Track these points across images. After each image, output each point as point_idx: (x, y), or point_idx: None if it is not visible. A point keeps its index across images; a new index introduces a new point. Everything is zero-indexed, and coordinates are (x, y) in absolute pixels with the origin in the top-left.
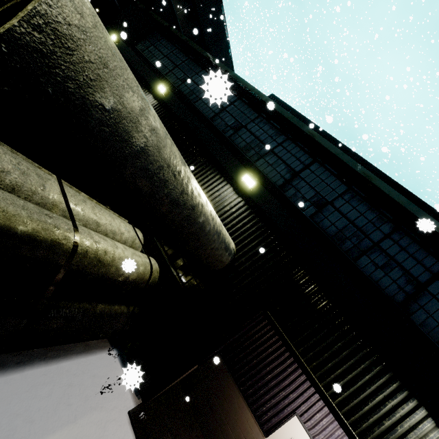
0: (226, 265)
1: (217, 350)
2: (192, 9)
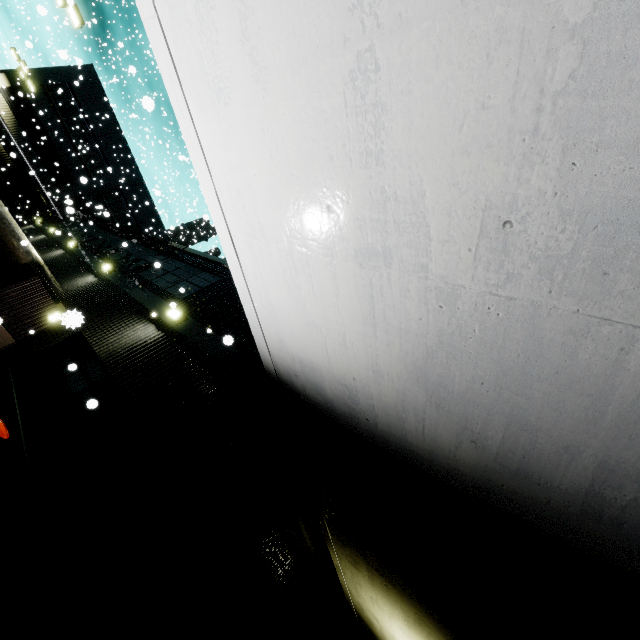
0: (28, 264)
1: (3, 309)
2: (135, 225)
